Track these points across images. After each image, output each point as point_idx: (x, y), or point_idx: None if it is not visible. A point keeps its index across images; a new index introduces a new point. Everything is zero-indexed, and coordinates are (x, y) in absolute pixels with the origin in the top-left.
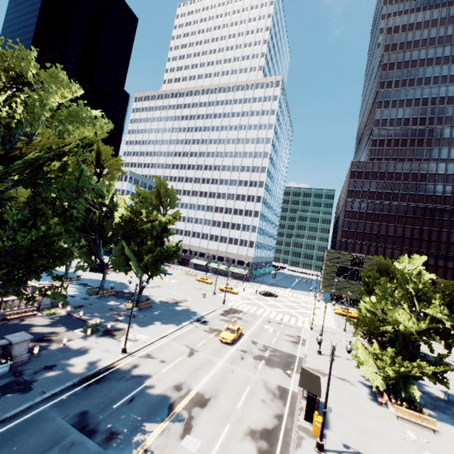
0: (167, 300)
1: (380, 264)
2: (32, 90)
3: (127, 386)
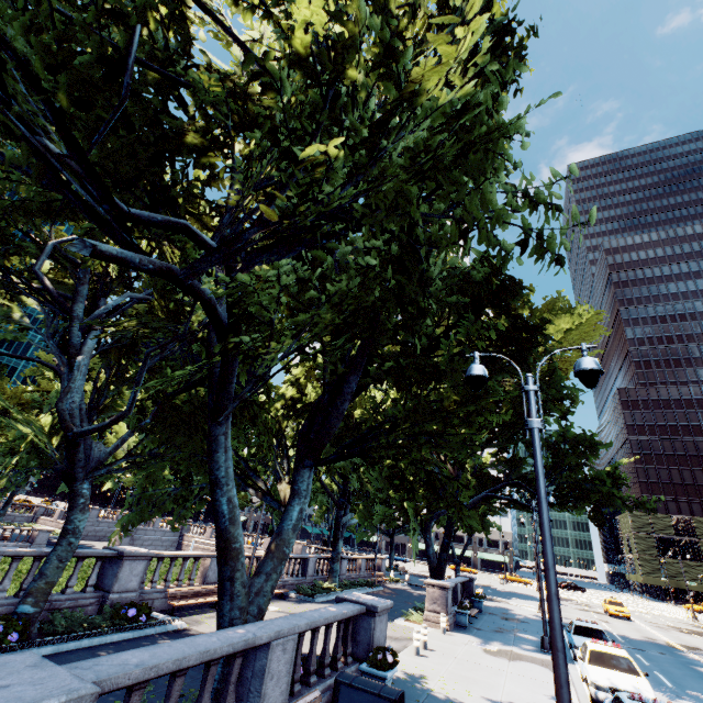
0: None
1: None
2: None
3: None
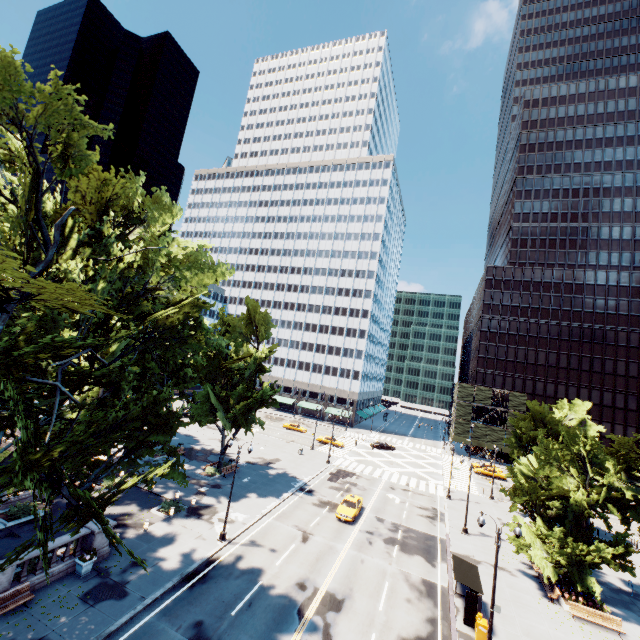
0: (254, 460)
1: (535, 411)
2: (138, 223)
3: (239, 585)
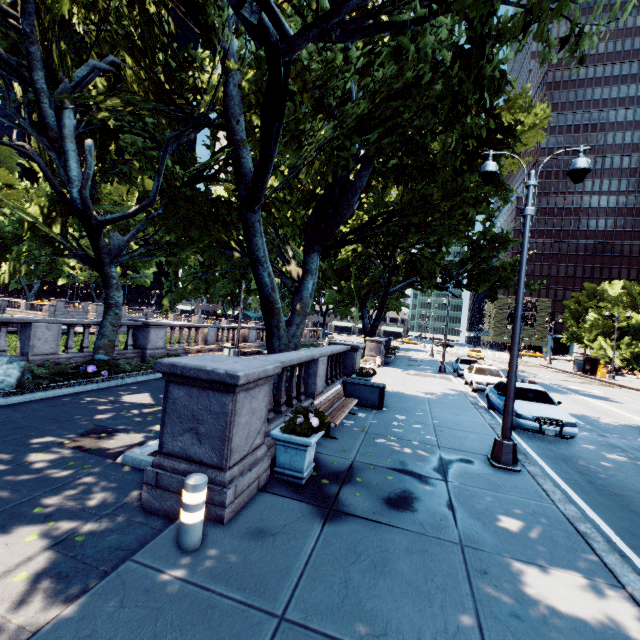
0: None
1: (588, 289)
2: None
3: None
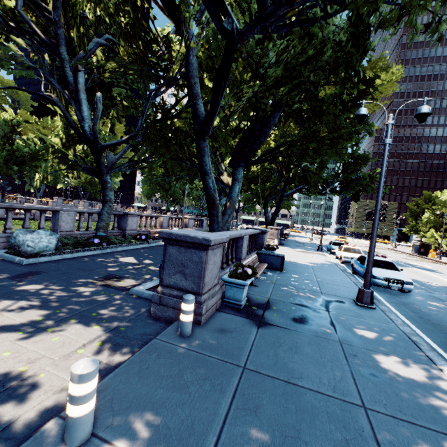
0: None
1: (425, 195)
2: None
3: None
